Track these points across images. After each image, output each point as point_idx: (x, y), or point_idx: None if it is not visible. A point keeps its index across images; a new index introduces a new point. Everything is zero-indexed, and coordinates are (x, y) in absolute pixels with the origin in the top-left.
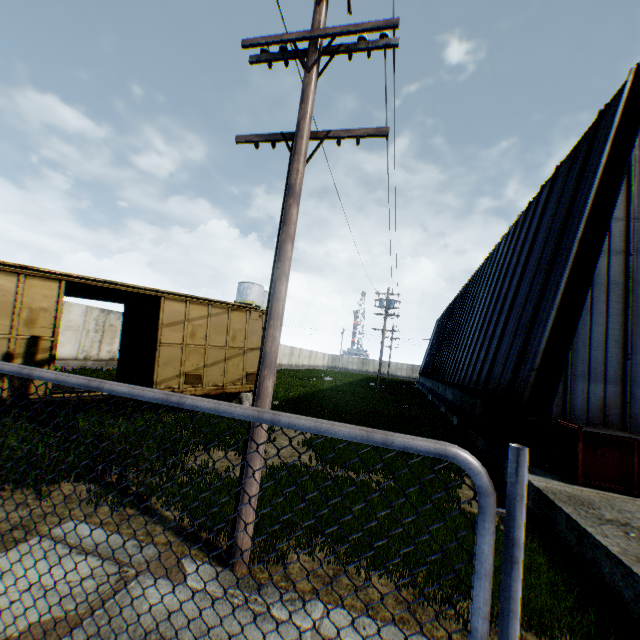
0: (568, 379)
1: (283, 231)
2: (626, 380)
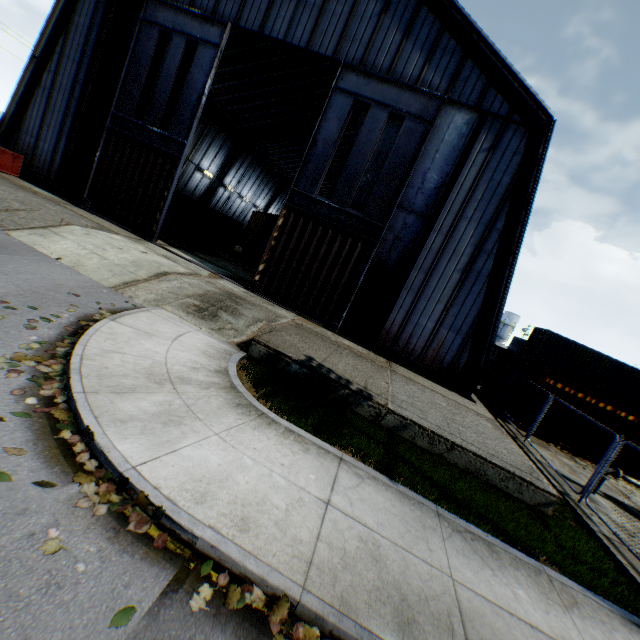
0: (22, 132)
1: None
2: (40, 138)
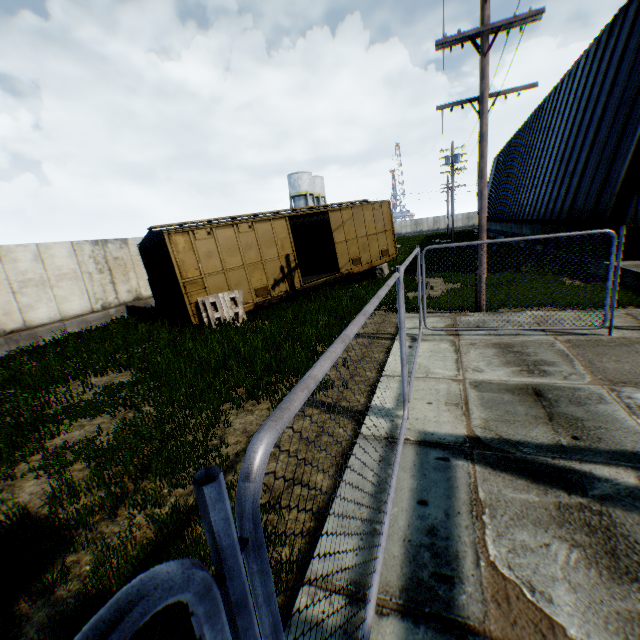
0: (639, 195)
1: (482, 162)
2: None
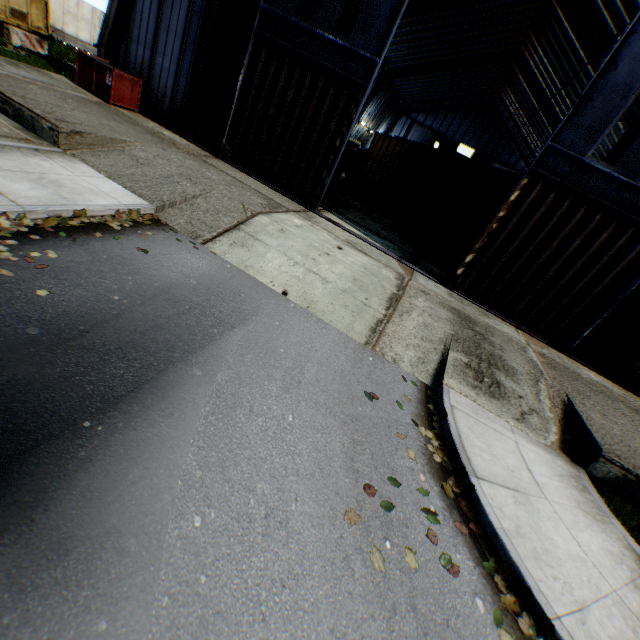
0: (130, 41)
1: None
2: (155, 50)
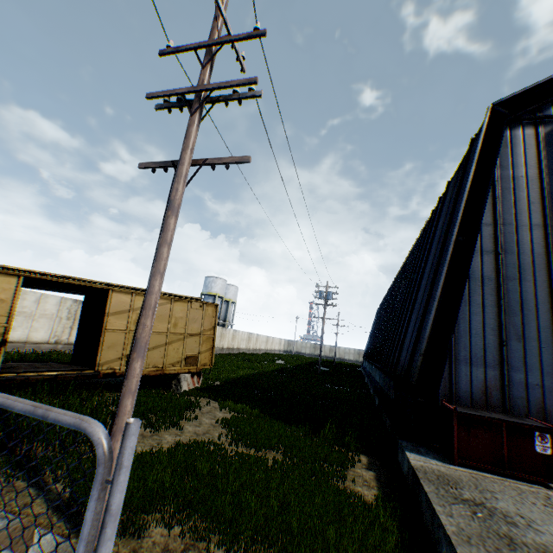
0: (453, 363)
1: (161, 237)
2: (504, 364)
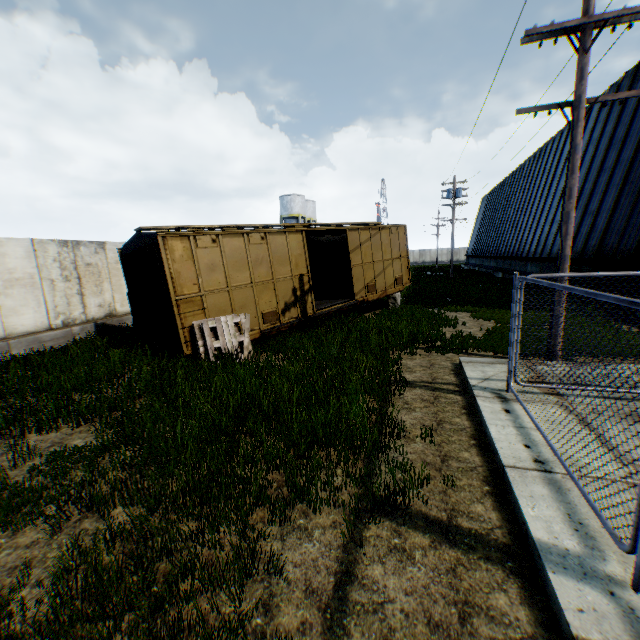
0: None
1: (571, 178)
2: None
